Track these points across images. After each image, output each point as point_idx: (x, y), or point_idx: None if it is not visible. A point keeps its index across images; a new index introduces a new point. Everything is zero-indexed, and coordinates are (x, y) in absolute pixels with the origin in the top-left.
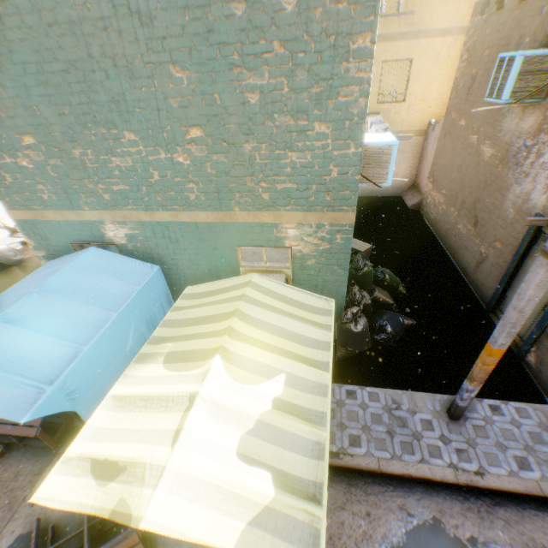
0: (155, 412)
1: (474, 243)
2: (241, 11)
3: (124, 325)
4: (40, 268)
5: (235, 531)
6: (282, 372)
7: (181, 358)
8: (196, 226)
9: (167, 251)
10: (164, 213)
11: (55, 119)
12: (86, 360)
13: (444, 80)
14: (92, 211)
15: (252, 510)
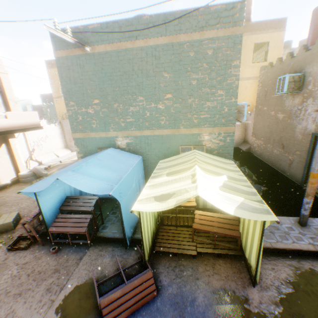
0: (175, 183)
1: (285, 156)
2: (193, 54)
3: (133, 175)
4: (83, 158)
5: (232, 209)
6: (224, 175)
7: (175, 172)
8: (161, 137)
9: (145, 150)
10: (148, 131)
11: (110, 92)
12: (124, 181)
13: (251, 96)
14: (113, 132)
15: (236, 204)
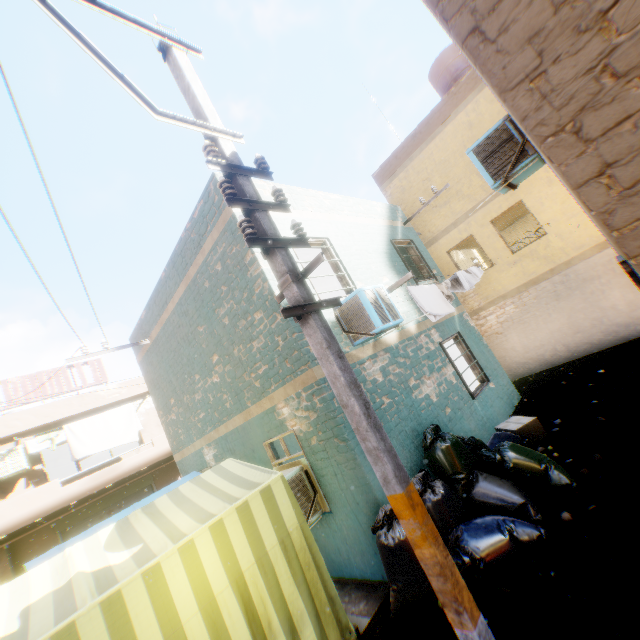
0: None
1: None
2: (208, 284)
3: None
4: None
5: None
6: (142, 542)
7: None
8: (238, 431)
9: None
10: (222, 427)
11: (176, 383)
12: None
13: None
14: (197, 441)
15: None
